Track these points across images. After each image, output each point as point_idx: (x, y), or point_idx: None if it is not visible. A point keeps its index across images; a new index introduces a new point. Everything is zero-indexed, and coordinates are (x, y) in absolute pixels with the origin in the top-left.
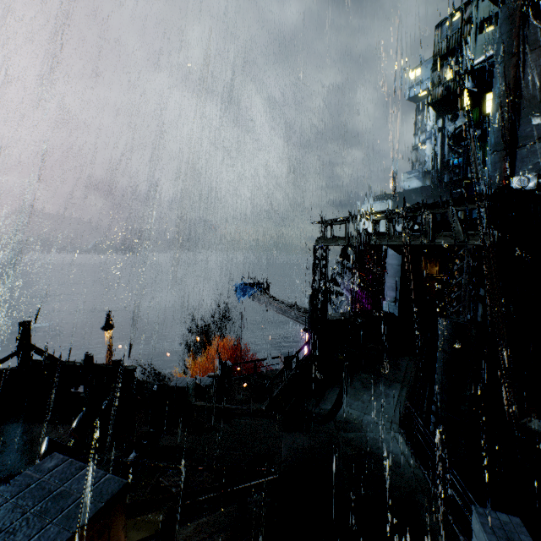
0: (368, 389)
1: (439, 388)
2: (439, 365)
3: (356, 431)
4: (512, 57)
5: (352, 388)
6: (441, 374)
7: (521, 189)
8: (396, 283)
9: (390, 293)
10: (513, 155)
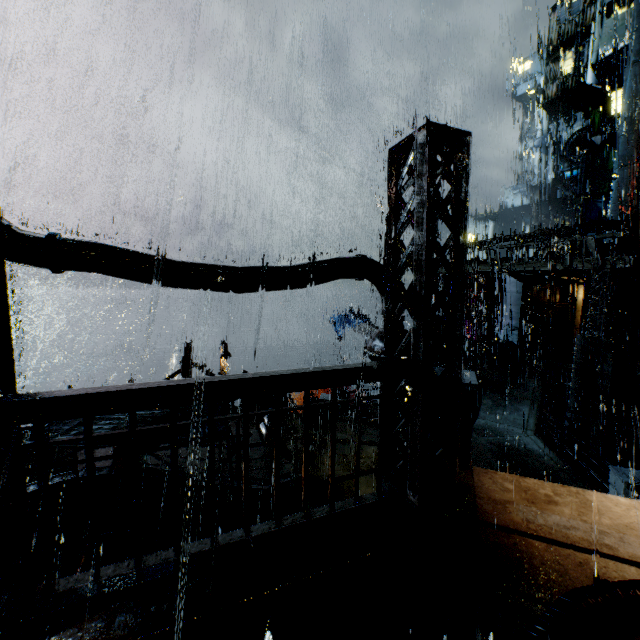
0: (499, 405)
1: (574, 396)
2: (573, 376)
3: (495, 435)
4: None
5: (483, 405)
6: (576, 383)
7: None
8: (516, 311)
9: (509, 322)
10: None
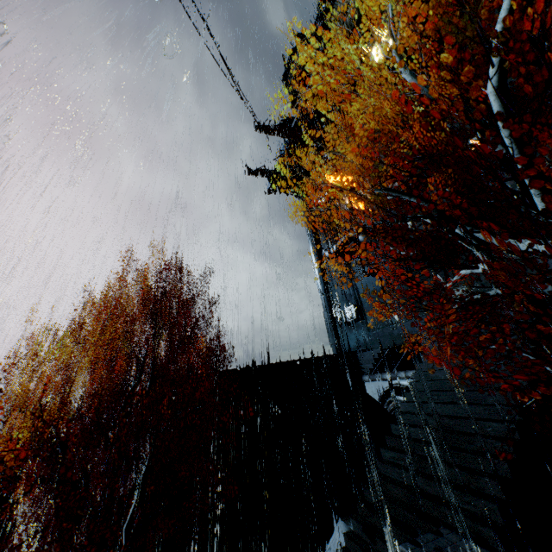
0: None
1: None
2: None
3: None
4: (310, 228)
5: None
6: None
7: (340, 324)
8: None
9: None
10: (332, 295)
